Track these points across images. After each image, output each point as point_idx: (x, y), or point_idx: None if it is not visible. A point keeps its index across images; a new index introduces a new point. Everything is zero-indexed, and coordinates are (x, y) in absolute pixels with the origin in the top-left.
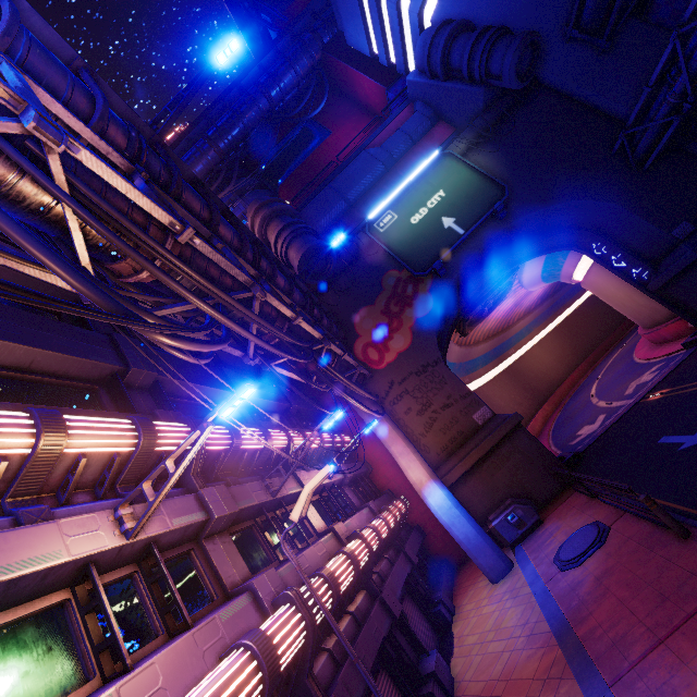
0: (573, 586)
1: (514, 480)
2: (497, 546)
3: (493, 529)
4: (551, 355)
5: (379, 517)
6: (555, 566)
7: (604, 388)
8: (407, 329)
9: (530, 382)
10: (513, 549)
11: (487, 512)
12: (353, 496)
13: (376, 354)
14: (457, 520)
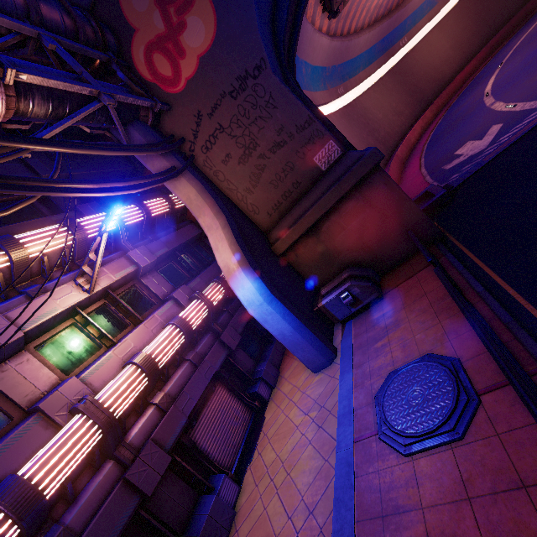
0: (386, 507)
1: (359, 242)
2: (318, 339)
3: (323, 308)
4: (450, 41)
5: (172, 324)
6: (375, 415)
7: (507, 81)
8: (206, 0)
9: (418, 83)
10: (343, 325)
11: (324, 277)
12: (159, 283)
13: (166, 65)
14: (270, 317)
